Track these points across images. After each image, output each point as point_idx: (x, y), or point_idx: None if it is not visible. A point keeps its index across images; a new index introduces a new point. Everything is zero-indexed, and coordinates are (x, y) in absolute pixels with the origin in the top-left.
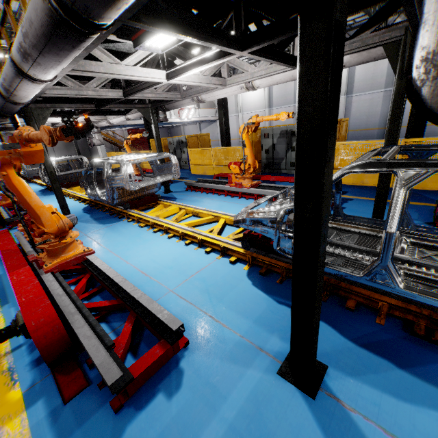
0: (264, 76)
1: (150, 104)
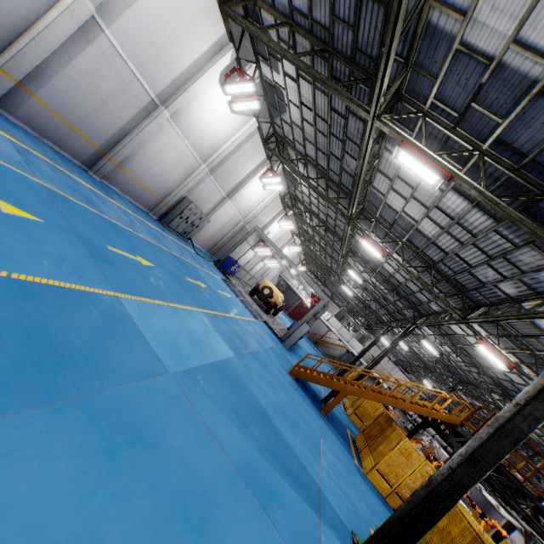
0: (502, 508)
1: None
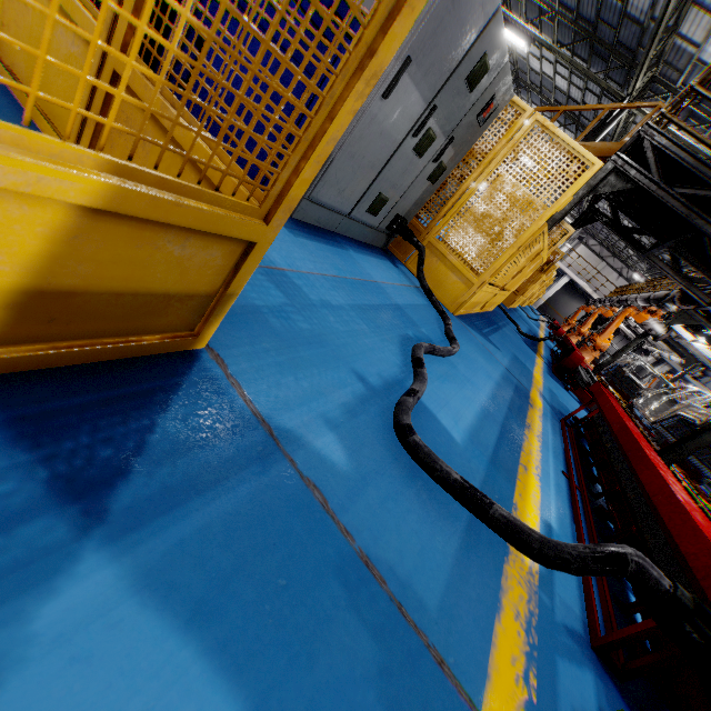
0: None
1: (699, 363)
